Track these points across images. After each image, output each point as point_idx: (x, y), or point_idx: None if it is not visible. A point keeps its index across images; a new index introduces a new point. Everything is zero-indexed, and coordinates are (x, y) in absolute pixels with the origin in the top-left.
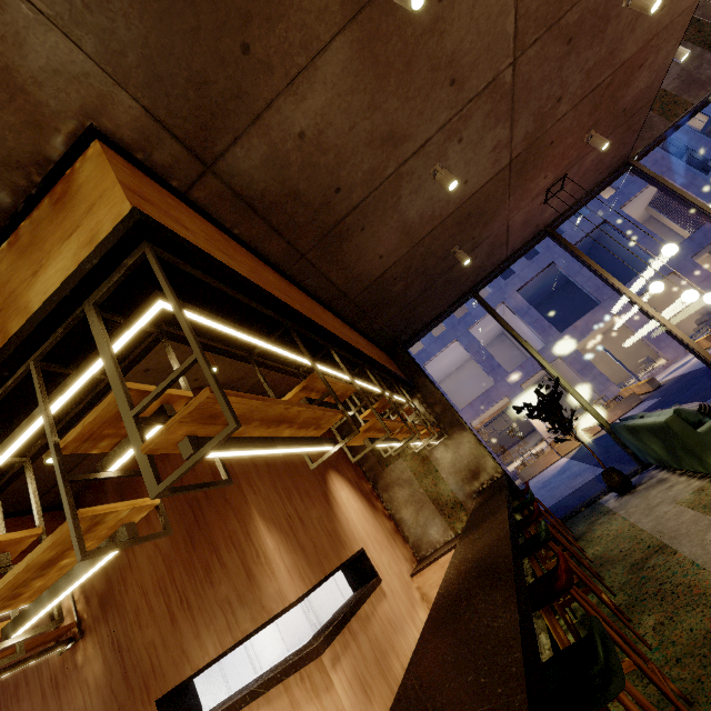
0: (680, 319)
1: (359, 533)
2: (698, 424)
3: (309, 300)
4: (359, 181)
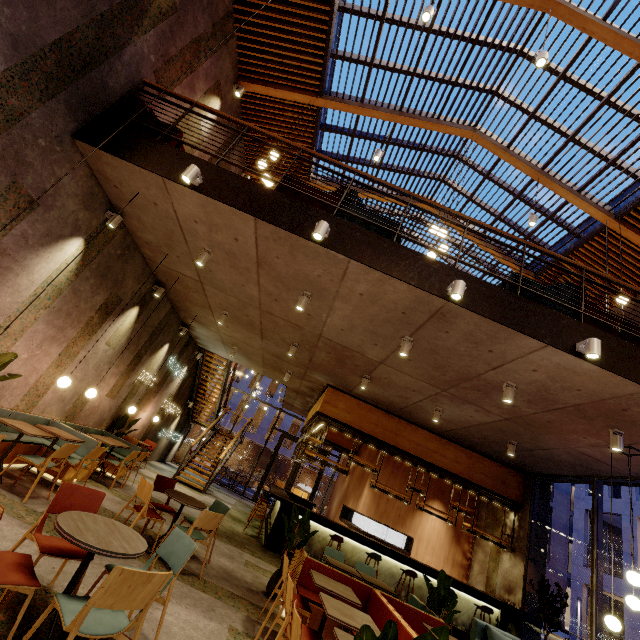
0: None
1: (422, 534)
2: None
3: (403, 425)
4: (399, 402)
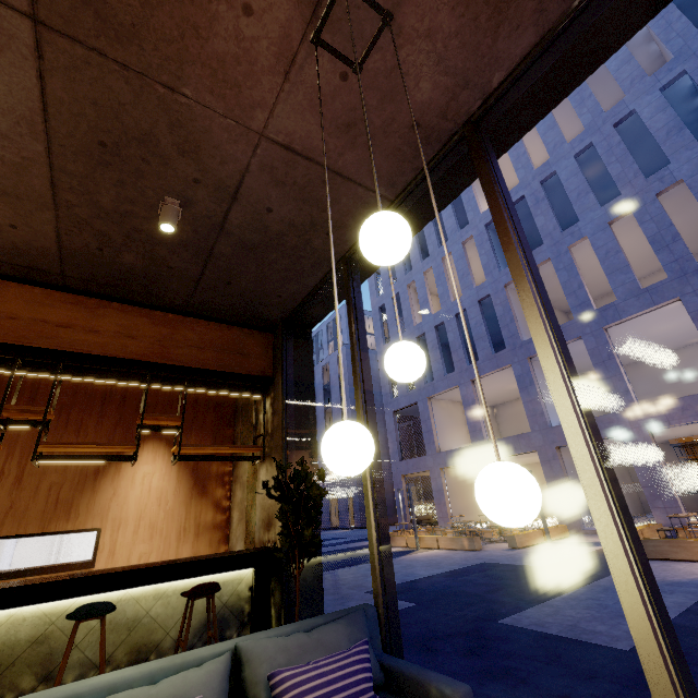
0: None
1: (122, 512)
2: None
3: None
4: None
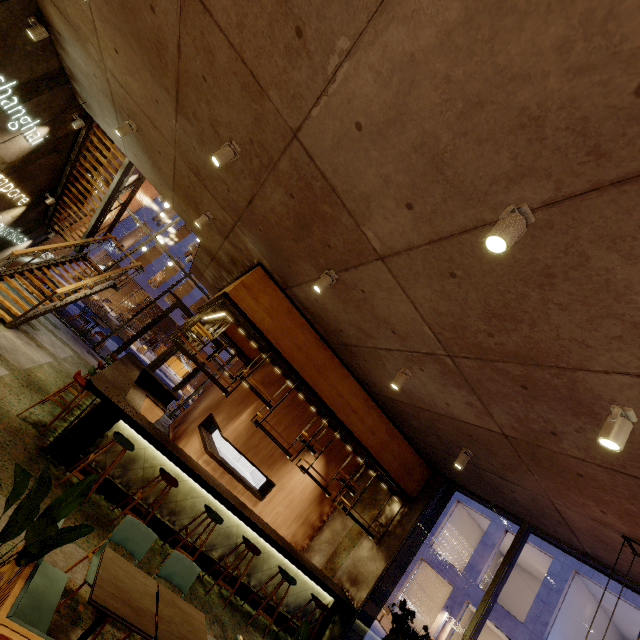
0: None
1: (286, 483)
2: None
3: (334, 364)
4: (352, 336)
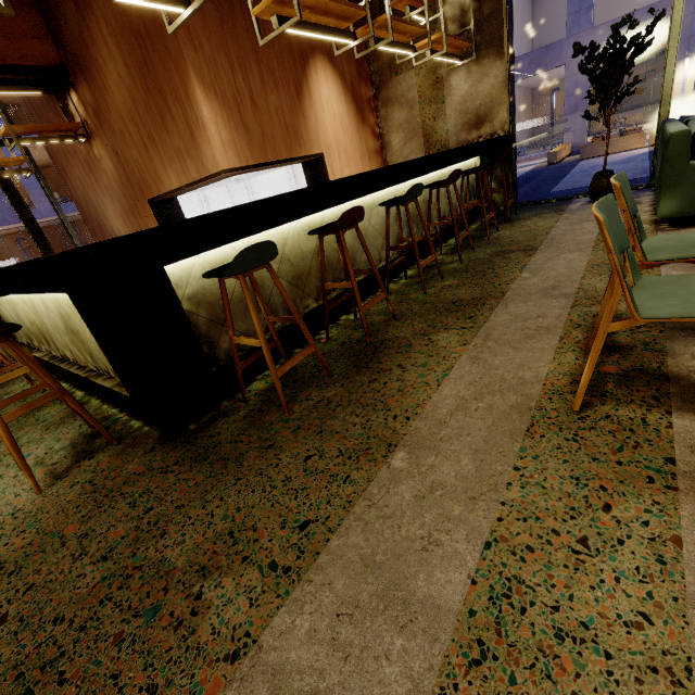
0: None
1: (326, 139)
2: None
3: None
4: None
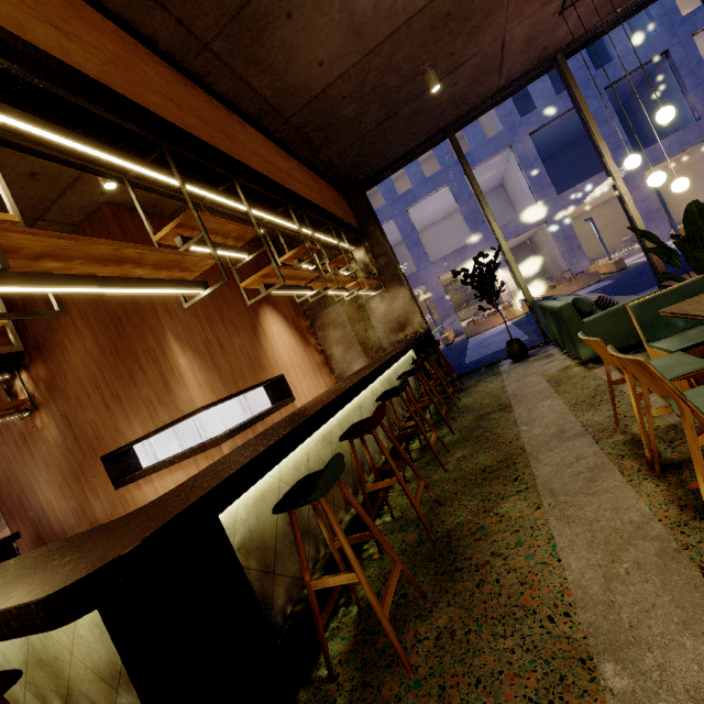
0: (686, 199)
1: (283, 362)
2: (588, 315)
3: (222, 112)
4: None
